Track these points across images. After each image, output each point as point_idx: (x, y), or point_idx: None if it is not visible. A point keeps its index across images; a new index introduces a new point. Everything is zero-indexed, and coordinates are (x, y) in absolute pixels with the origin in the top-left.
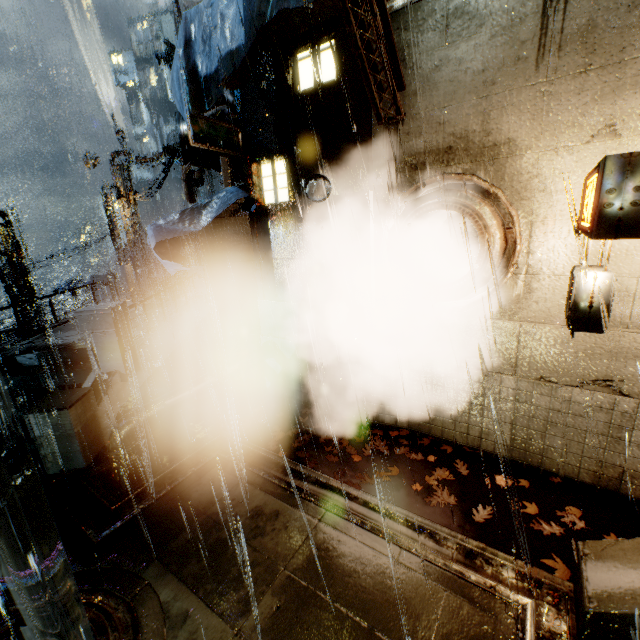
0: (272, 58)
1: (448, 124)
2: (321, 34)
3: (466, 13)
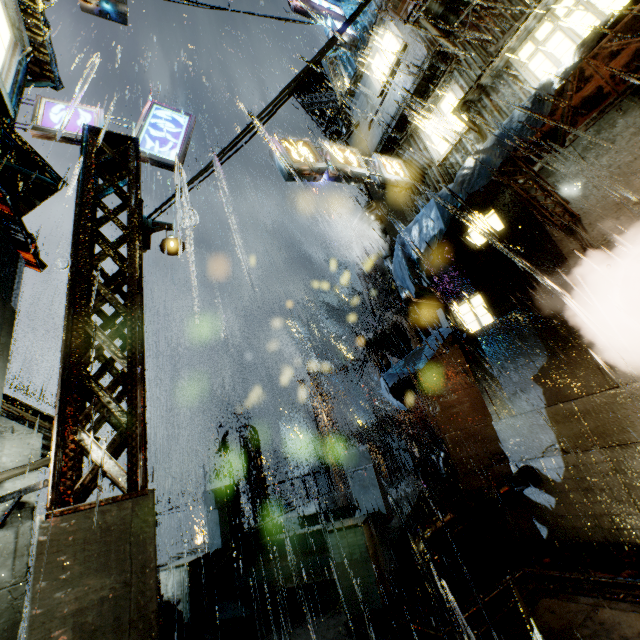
0: (448, 241)
1: (626, 200)
2: (482, 211)
3: (594, 145)
